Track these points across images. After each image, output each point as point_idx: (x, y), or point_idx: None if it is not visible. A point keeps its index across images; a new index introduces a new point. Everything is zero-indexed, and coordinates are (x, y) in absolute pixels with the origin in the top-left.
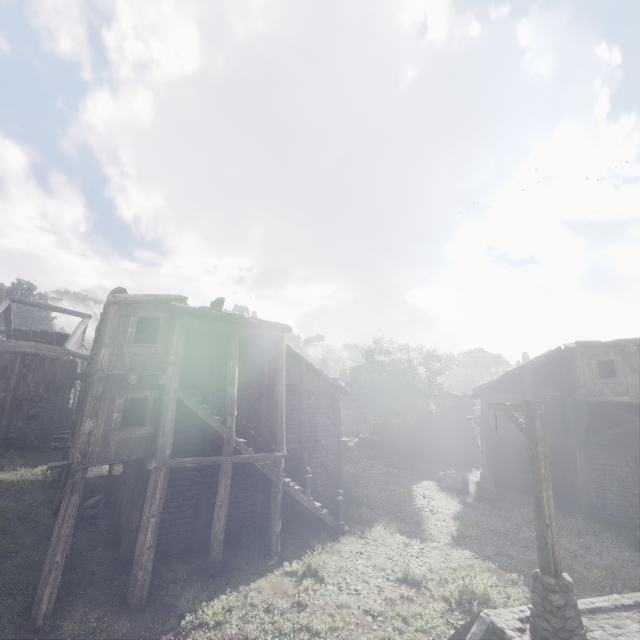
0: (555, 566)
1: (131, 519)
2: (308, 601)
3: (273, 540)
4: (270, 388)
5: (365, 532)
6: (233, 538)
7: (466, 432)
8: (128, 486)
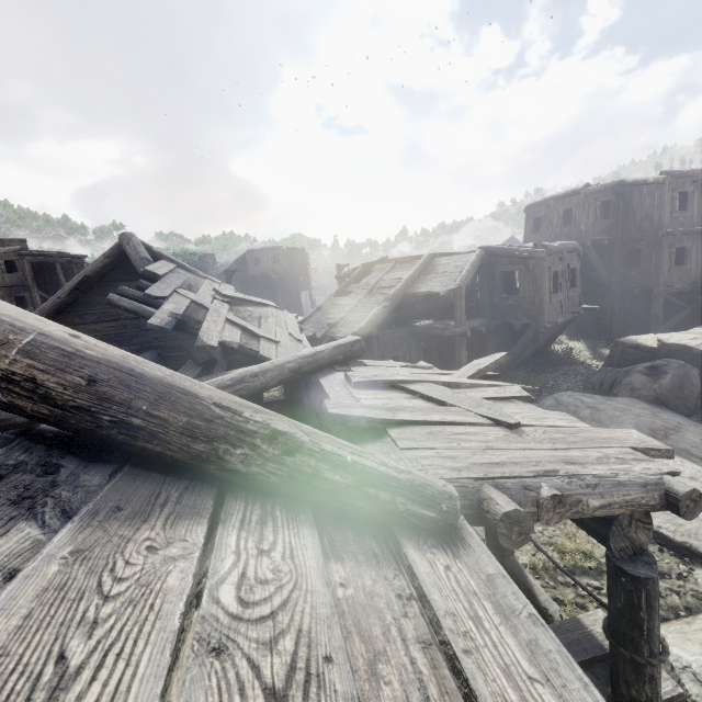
0: None
1: None
2: None
3: None
4: None
5: None
6: None
7: None
8: None
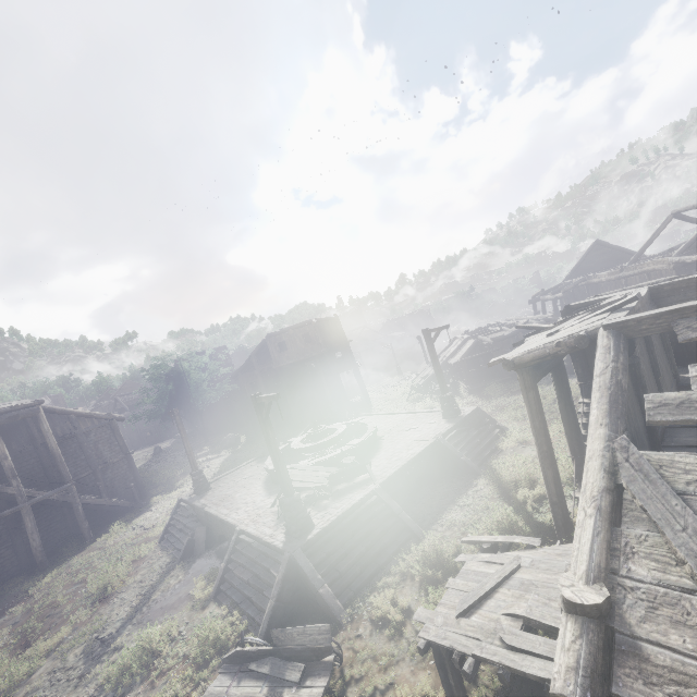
0: (196, 467)
1: None
2: (111, 544)
3: (85, 533)
4: (46, 445)
5: (158, 499)
6: (55, 548)
7: None
8: None
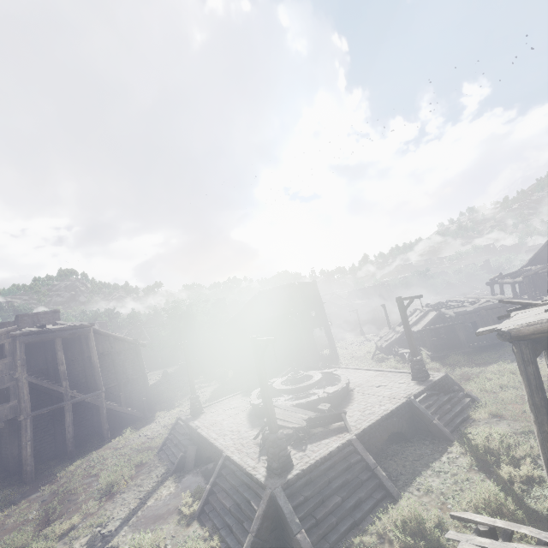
0: (194, 392)
1: (13, 452)
2: (122, 446)
3: (105, 433)
4: (90, 358)
5: (161, 413)
6: (82, 441)
7: None
8: (4, 439)
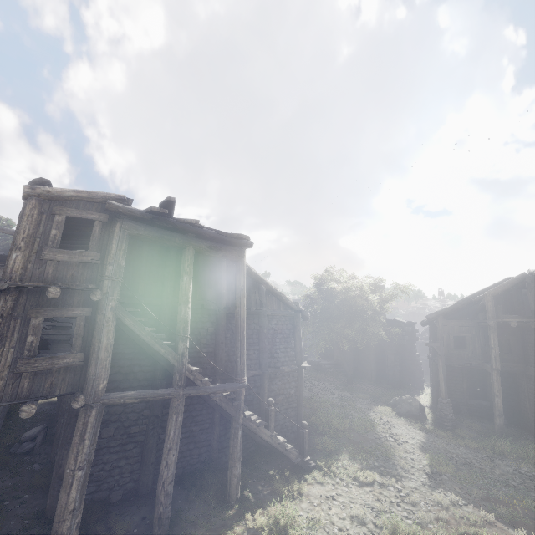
0: None
1: (61, 463)
2: None
3: (232, 484)
4: (228, 311)
5: (332, 468)
6: (186, 479)
7: (409, 357)
8: (65, 420)
